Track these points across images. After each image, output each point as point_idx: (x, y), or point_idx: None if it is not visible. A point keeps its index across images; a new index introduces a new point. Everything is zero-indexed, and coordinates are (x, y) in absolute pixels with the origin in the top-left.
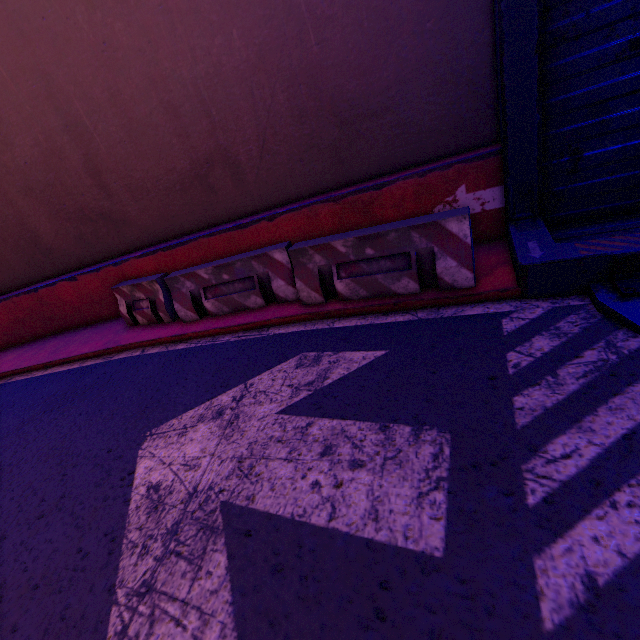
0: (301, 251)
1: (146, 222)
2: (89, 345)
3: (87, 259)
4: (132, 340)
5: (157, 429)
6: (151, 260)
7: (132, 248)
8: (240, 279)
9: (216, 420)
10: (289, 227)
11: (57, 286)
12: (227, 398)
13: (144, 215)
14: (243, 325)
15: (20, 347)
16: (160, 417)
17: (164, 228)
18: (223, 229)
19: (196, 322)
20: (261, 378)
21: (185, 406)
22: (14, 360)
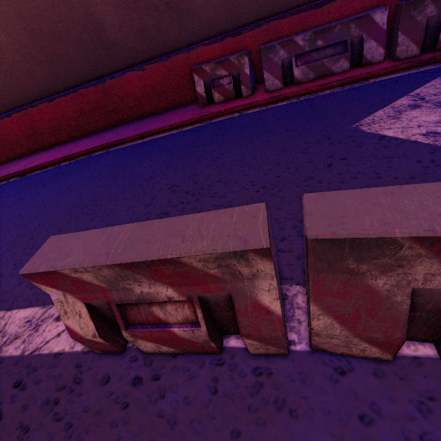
0: (417, 2)
1: (208, 13)
2: (175, 119)
3: (145, 54)
4: (224, 108)
5: (359, 123)
6: (217, 47)
7: (189, 42)
8: (332, 45)
9: (420, 108)
10: (360, 5)
11: (124, 77)
12: (405, 102)
13: (208, 5)
14: (343, 80)
15: (86, 137)
16: (348, 120)
17: (224, 20)
18: (297, 10)
19: (281, 89)
20: (421, 90)
21: (364, 113)
22: (97, 140)
